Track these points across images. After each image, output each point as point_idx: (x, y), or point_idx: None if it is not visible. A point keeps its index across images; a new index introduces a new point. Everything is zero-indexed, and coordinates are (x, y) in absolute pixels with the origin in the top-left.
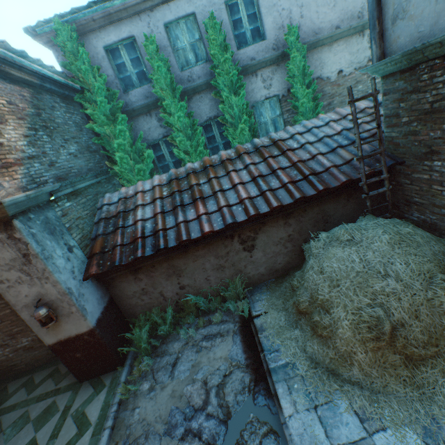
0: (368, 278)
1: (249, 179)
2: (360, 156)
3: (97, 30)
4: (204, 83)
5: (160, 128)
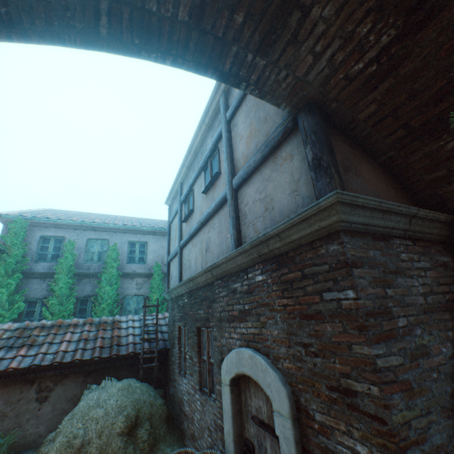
0: (92, 409)
1: (78, 339)
2: (143, 337)
3: (44, 227)
4: (96, 273)
5: (47, 290)
